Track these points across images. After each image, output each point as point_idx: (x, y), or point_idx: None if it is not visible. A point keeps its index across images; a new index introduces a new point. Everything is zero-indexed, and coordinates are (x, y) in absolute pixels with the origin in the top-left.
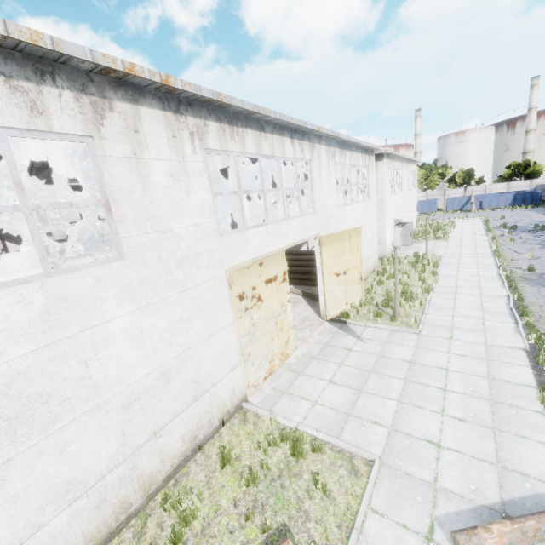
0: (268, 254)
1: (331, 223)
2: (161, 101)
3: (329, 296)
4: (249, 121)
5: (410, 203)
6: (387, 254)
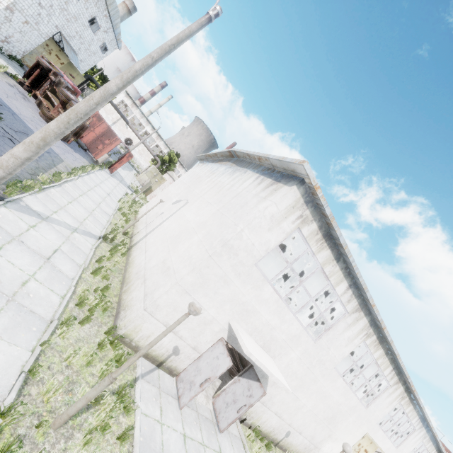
0: (375, 442)
1: None
2: (405, 387)
3: None
4: (415, 403)
5: None
6: None
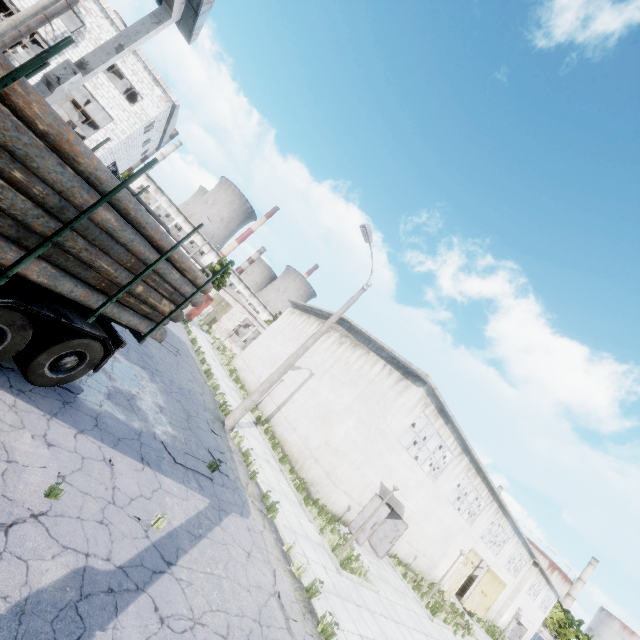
0: (479, 554)
1: (496, 567)
2: (499, 503)
3: (472, 596)
4: (507, 515)
5: (533, 617)
6: (497, 625)
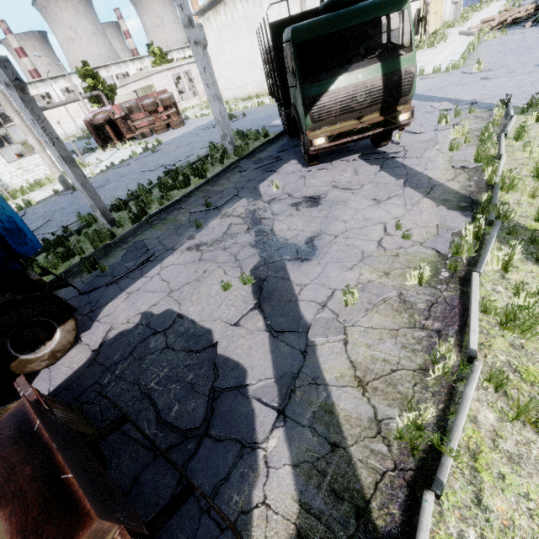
0: None
1: None
2: None
3: (430, 24)
4: None
5: None
6: (445, 21)
